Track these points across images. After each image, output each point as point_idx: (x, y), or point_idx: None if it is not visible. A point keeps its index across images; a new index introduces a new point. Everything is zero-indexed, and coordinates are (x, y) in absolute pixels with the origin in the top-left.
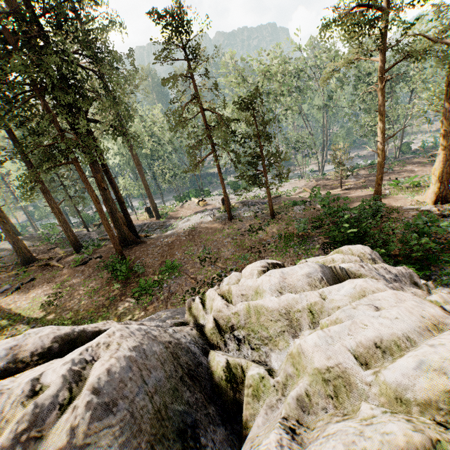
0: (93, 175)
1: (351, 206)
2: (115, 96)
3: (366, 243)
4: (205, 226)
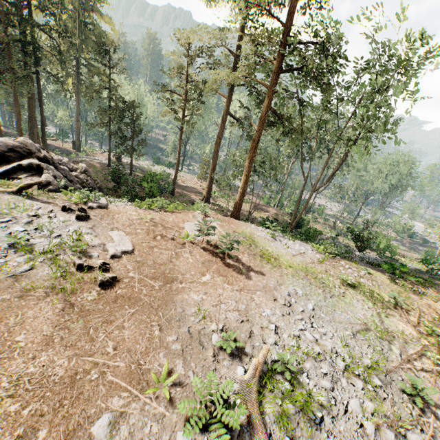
0: (28, 98)
1: (177, 189)
2: (66, 61)
3: (124, 184)
4: (91, 162)
